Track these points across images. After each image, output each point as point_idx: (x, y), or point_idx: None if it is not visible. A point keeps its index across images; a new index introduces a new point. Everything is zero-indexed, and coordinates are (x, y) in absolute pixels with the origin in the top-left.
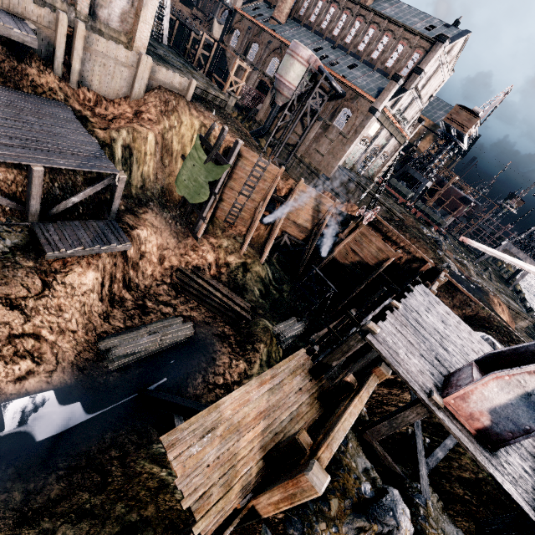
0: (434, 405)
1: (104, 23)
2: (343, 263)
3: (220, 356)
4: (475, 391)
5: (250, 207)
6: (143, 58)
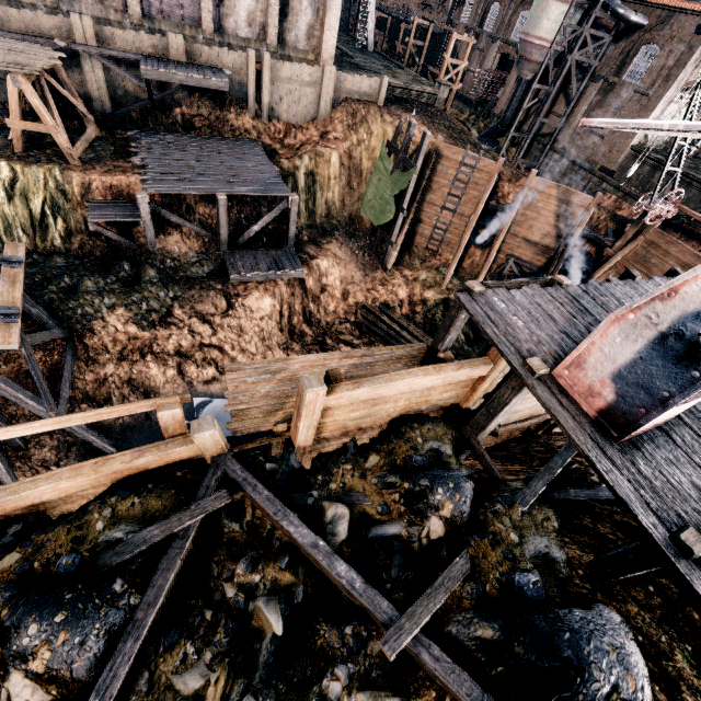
0: (528, 371)
1: (292, 48)
2: None
3: None
4: (592, 350)
5: (458, 226)
6: (326, 69)
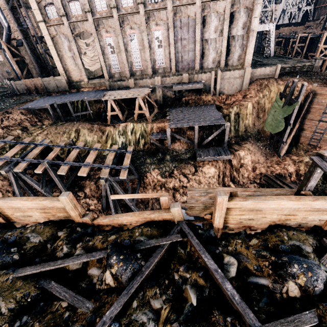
0: None
1: (230, 66)
2: None
3: None
4: None
5: None
6: (246, 70)
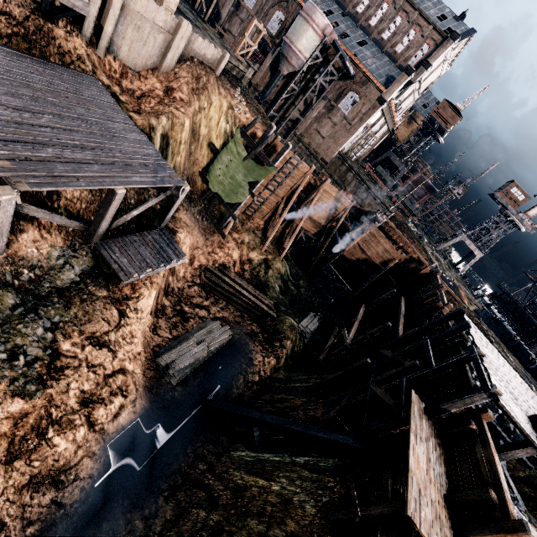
0: None
1: None
2: (350, 259)
3: (255, 355)
4: None
5: (271, 201)
6: (183, 24)
